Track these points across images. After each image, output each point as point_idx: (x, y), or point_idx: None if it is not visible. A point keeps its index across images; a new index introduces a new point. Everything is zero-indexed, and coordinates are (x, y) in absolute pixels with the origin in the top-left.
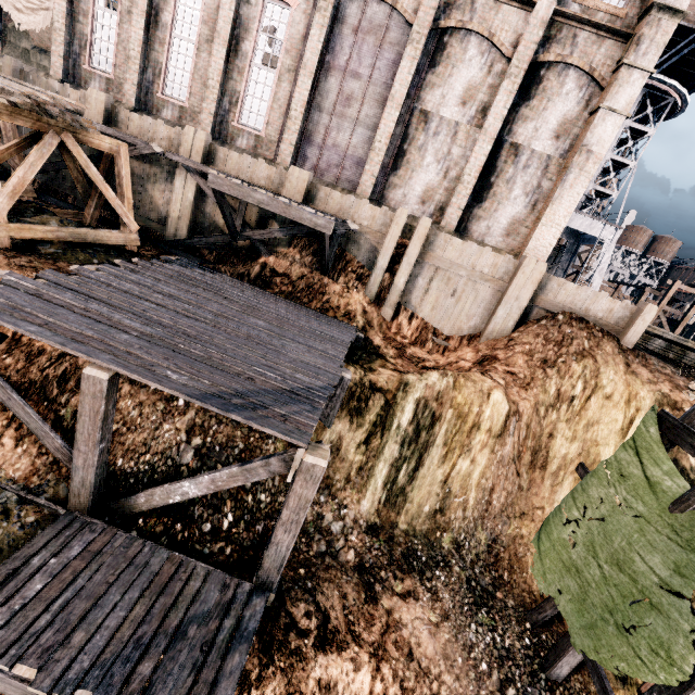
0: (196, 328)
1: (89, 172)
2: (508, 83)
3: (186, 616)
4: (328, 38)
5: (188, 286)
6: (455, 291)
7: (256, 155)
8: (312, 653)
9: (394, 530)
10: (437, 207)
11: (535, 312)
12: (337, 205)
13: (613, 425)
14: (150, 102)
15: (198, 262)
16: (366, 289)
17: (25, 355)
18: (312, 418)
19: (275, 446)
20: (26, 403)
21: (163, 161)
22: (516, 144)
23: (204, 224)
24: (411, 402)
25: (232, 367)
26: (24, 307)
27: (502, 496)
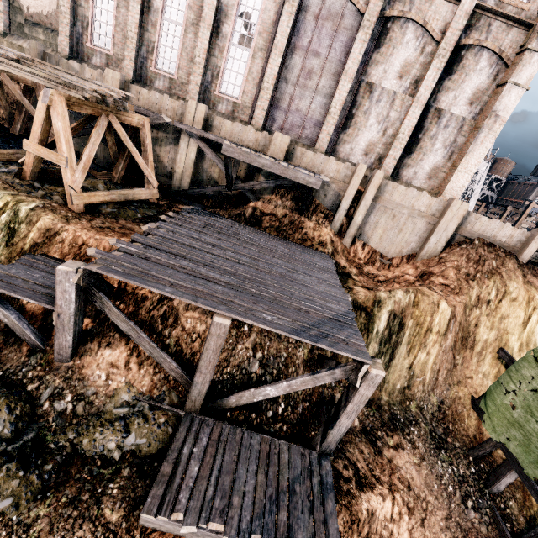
0: (249, 273)
1: (127, 144)
2: (437, 61)
3: (289, 478)
4: (294, 23)
5: (217, 234)
6: (398, 224)
7: (234, 118)
8: (357, 492)
9: (379, 402)
10: (376, 158)
11: (457, 238)
12: (310, 162)
13: (517, 319)
14: (144, 75)
15: (199, 207)
16: (331, 225)
17: (133, 301)
18: (359, 340)
19: (303, 353)
20: (150, 339)
21: (168, 127)
22: (439, 109)
23: (202, 177)
24: (385, 312)
25: (291, 304)
26: (150, 272)
27: (444, 373)
